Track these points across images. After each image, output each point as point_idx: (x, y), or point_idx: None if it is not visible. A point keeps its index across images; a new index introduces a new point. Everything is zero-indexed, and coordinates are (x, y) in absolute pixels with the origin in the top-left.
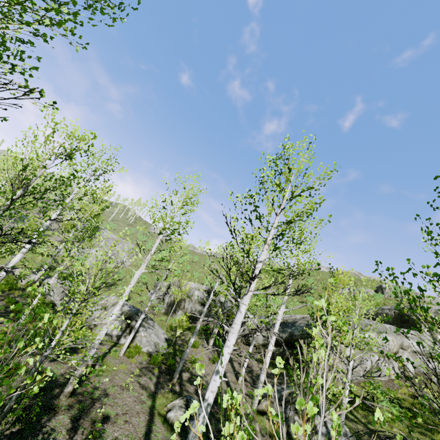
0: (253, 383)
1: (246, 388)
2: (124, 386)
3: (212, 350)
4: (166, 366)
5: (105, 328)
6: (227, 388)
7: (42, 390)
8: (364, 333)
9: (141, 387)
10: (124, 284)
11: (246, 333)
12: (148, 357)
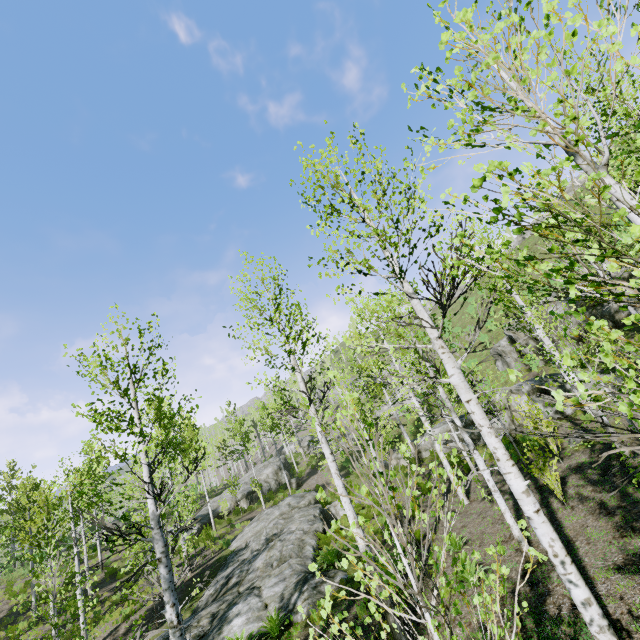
0: None
1: None
2: None
3: None
4: None
5: None
6: None
7: (606, 470)
8: None
9: None
10: None
11: None
12: None
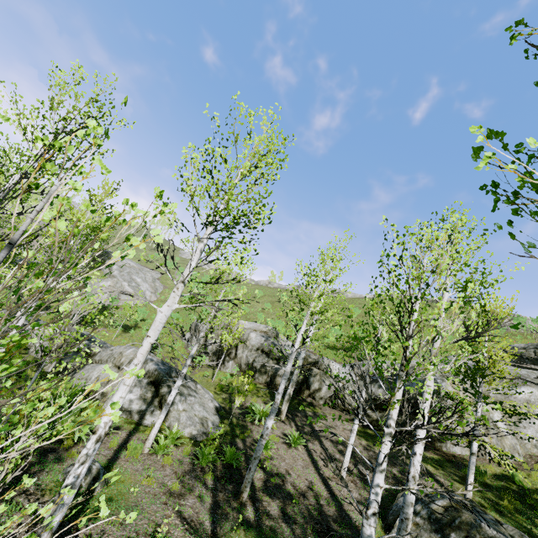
0: (362, 476)
1: (355, 488)
2: (151, 535)
3: (287, 421)
4: (223, 461)
5: (94, 441)
6: (327, 492)
7: None
8: (519, 388)
9: (186, 527)
10: (148, 326)
11: (331, 391)
12: (191, 446)
